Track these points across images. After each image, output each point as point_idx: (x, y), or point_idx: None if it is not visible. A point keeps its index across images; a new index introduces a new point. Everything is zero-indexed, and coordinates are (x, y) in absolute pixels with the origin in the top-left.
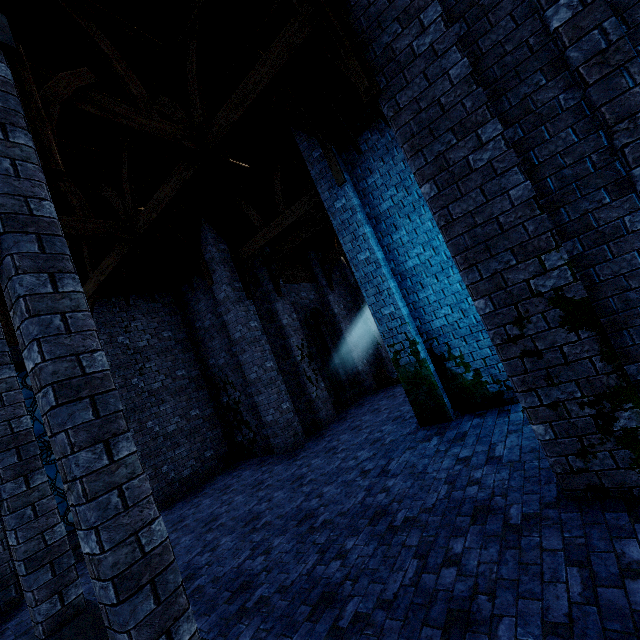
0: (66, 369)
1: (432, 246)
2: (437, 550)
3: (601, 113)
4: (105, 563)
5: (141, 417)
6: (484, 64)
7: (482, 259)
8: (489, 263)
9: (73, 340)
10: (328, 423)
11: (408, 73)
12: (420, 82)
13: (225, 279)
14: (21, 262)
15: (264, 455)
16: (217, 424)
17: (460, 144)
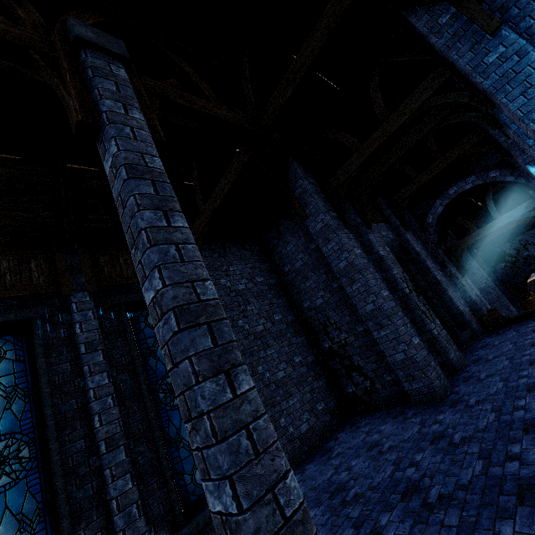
0: None
1: None
2: None
3: None
4: None
5: (251, 361)
6: None
7: None
8: None
9: None
10: (461, 366)
11: None
12: None
13: (321, 208)
14: None
15: (389, 407)
16: (320, 373)
17: None
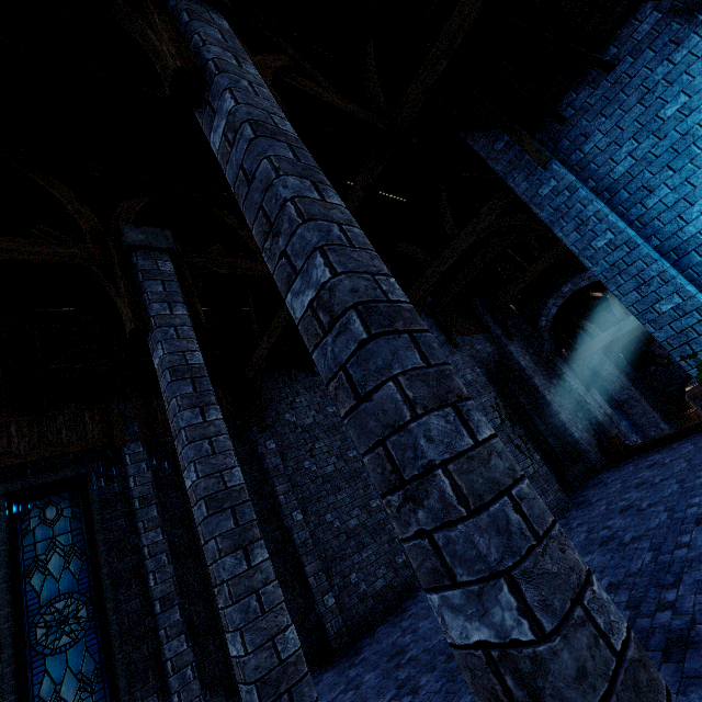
0: (365, 288)
1: None
2: None
3: None
4: (556, 668)
5: (318, 508)
6: None
7: None
8: None
9: (360, 256)
10: (561, 511)
11: None
12: None
13: None
14: (280, 164)
15: None
16: None
17: None
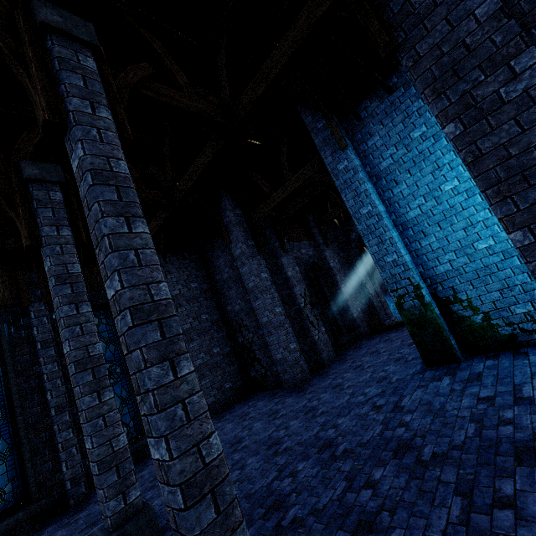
0: (139, 296)
1: (434, 196)
2: (482, 489)
3: None
4: (174, 469)
5: None
6: (509, 2)
7: (518, 190)
8: (527, 193)
9: (144, 272)
10: (329, 363)
11: (428, 22)
12: (442, 28)
13: (240, 238)
14: (105, 208)
15: (274, 389)
16: (234, 360)
17: (489, 79)
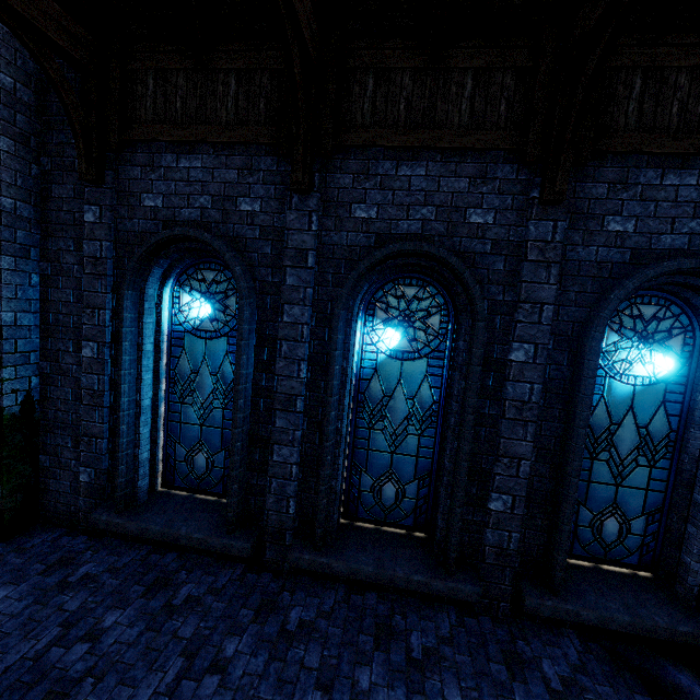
0: None
1: None
2: None
3: (84, 295)
4: None
5: None
6: (50, 204)
7: None
8: None
9: None
10: None
11: None
12: None
13: None
14: None
15: None
16: None
17: None
